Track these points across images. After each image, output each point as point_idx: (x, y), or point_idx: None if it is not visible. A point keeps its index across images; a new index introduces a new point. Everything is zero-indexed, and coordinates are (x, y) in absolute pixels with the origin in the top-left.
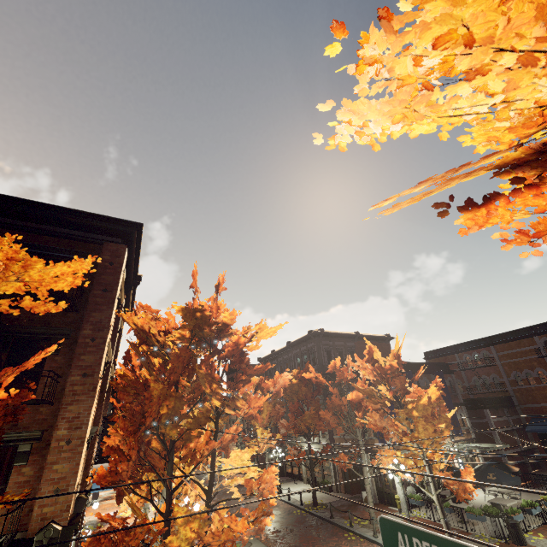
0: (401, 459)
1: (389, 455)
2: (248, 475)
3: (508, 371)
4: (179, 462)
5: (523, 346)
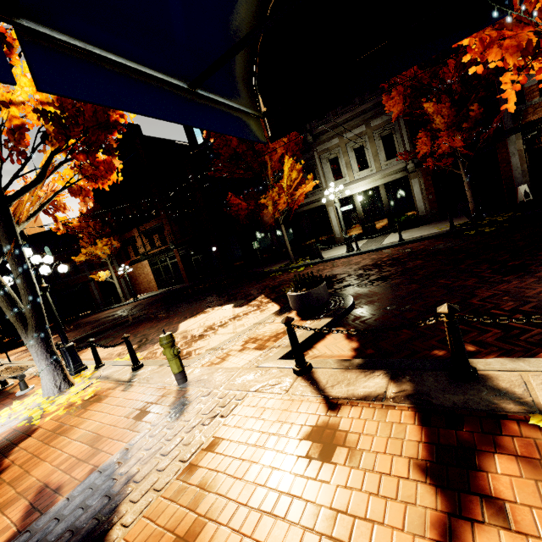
0: None
1: None
2: None
3: None
4: None
5: None
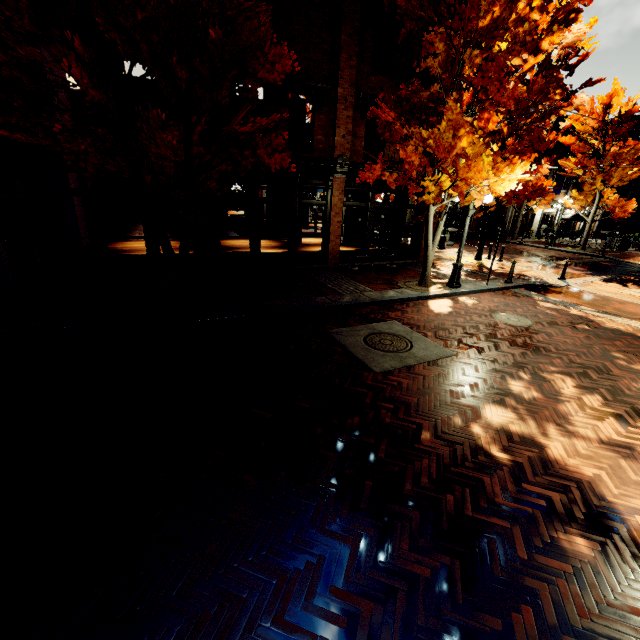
0: (574, 195)
1: (548, 199)
2: None
3: None
4: None
5: None
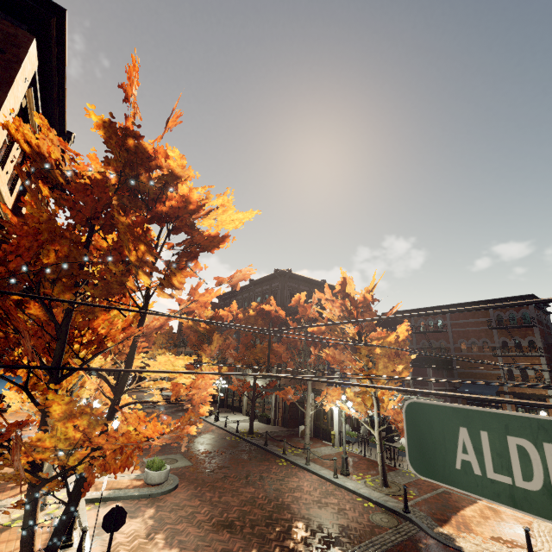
0: (350, 396)
1: (335, 394)
2: (177, 380)
3: (457, 338)
4: (80, 350)
5: (477, 317)
